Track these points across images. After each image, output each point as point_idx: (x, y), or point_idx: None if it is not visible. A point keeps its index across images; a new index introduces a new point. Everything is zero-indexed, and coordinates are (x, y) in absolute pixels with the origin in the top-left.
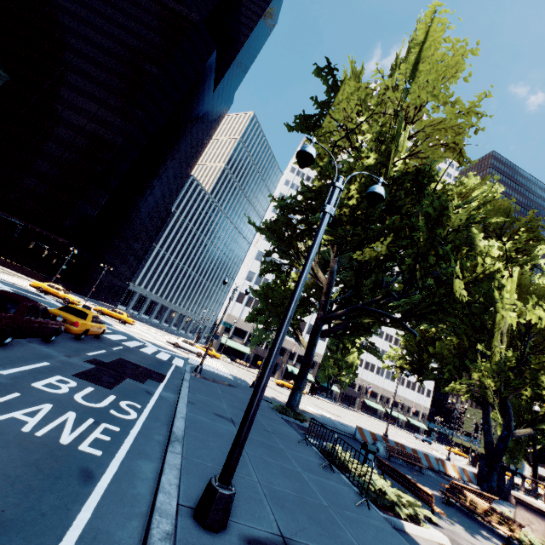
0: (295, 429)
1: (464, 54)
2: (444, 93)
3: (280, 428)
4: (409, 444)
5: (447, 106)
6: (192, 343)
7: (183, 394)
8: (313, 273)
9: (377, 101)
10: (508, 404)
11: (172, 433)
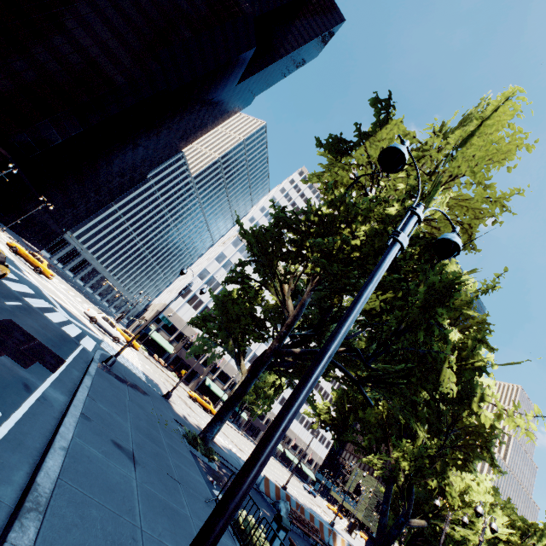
0: (202, 473)
1: (518, 146)
2: (482, 174)
3: (188, 473)
4: (300, 497)
5: (479, 189)
6: (113, 323)
7: (78, 400)
8: (283, 299)
9: (417, 154)
10: (413, 490)
11: (32, 489)
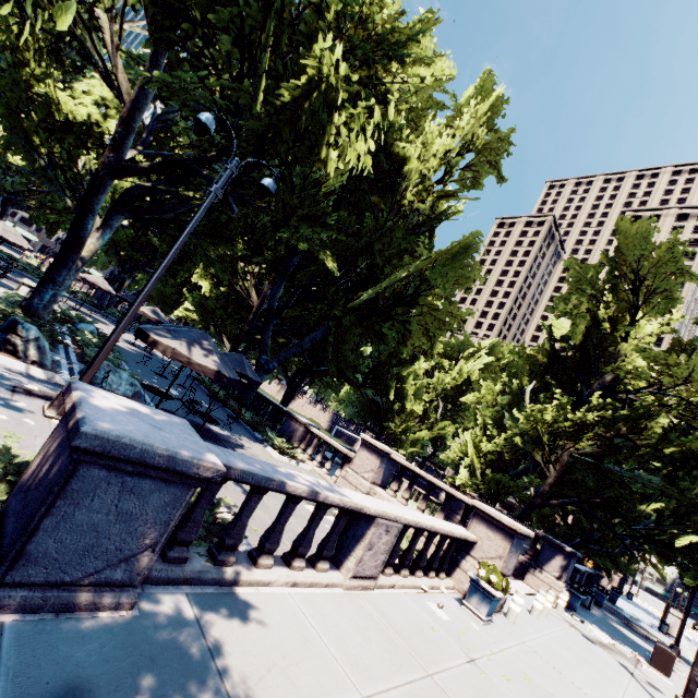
0: None
1: None
2: None
3: None
4: None
5: None
6: None
7: None
8: None
9: None
10: None
11: None
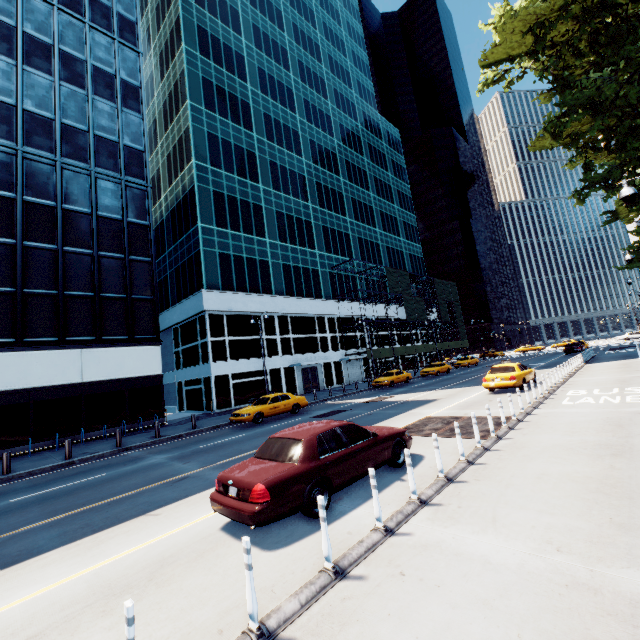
0: None
1: None
2: None
3: None
4: None
5: None
6: (637, 332)
7: None
8: None
9: None
10: None
11: None
